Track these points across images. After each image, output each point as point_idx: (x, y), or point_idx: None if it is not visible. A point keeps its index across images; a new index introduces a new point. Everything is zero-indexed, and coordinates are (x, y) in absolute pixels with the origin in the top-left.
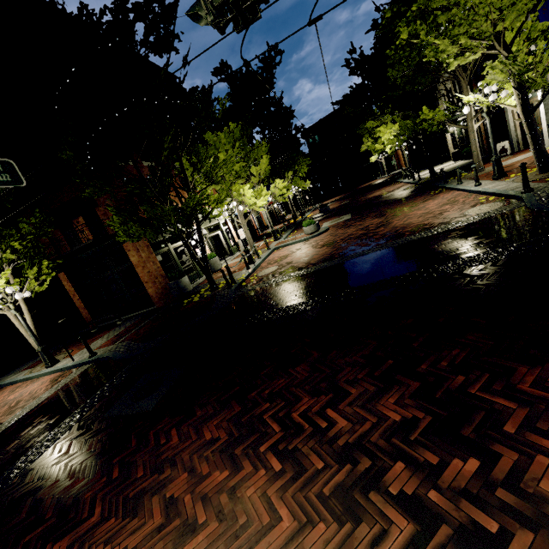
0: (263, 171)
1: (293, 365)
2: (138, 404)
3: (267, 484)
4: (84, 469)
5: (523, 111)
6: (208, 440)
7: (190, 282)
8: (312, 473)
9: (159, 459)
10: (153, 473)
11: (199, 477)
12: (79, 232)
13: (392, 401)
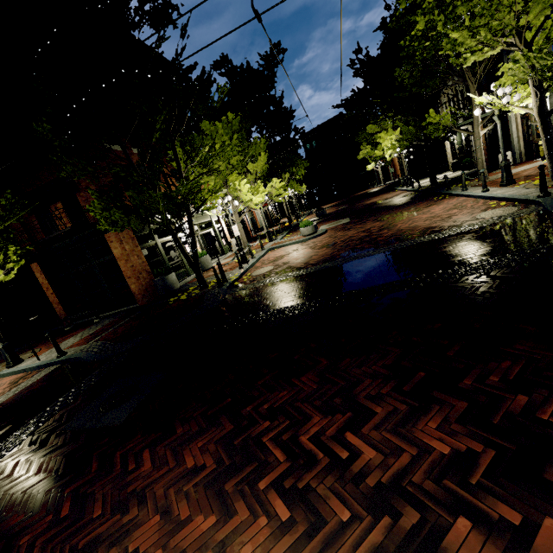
0: (260, 169)
1: (298, 374)
2: (106, 415)
3: (270, 540)
4: (26, 501)
5: (540, 114)
6: (189, 468)
7: (178, 280)
8: (335, 528)
9: (125, 492)
10: (115, 513)
11: (175, 522)
12: (56, 219)
13: (433, 425)
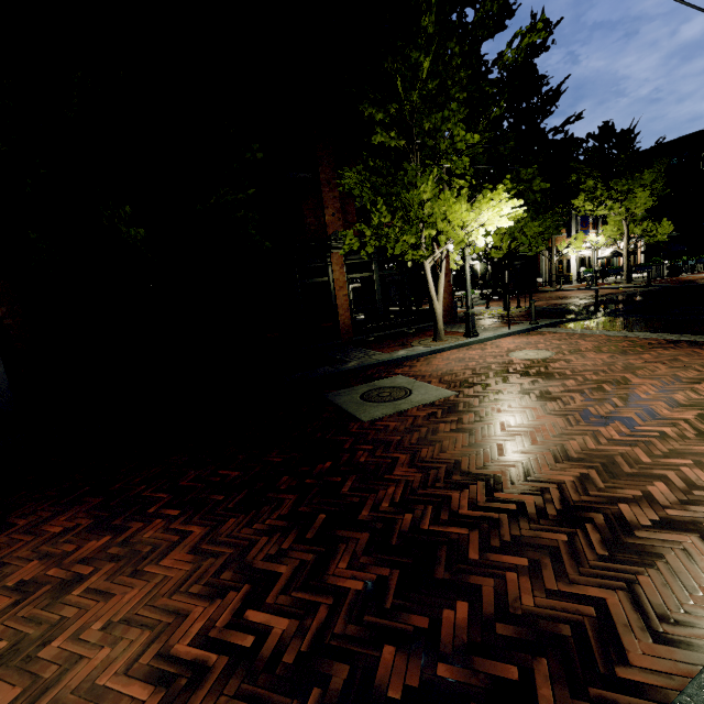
0: None
1: None
2: None
3: None
4: None
5: (627, 252)
6: None
7: None
8: None
9: None
10: None
11: None
12: None
13: None
